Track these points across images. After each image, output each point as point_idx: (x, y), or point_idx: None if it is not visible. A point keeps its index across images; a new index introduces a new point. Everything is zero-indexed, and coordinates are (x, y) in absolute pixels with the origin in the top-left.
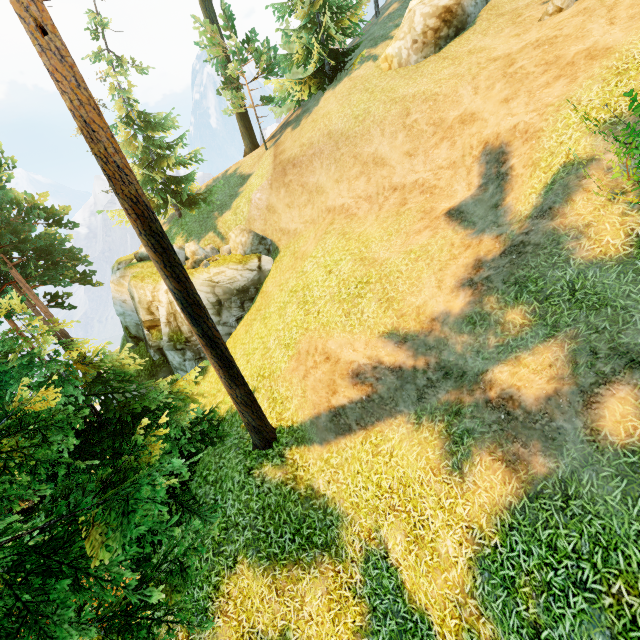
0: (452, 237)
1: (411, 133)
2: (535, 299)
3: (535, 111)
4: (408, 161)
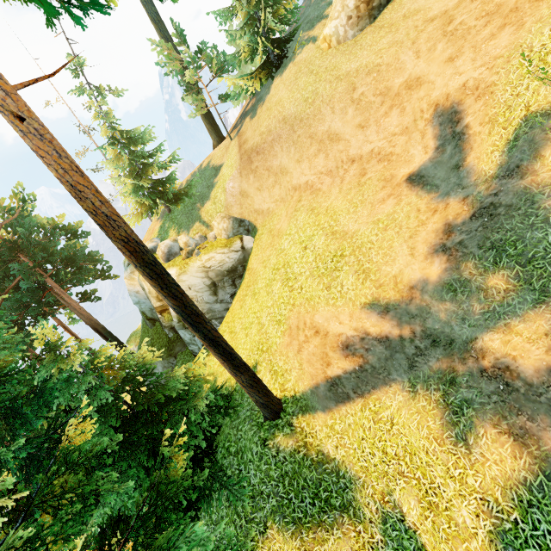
0: (417, 203)
1: (360, 106)
2: (516, 263)
3: (483, 66)
4: (361, 133)
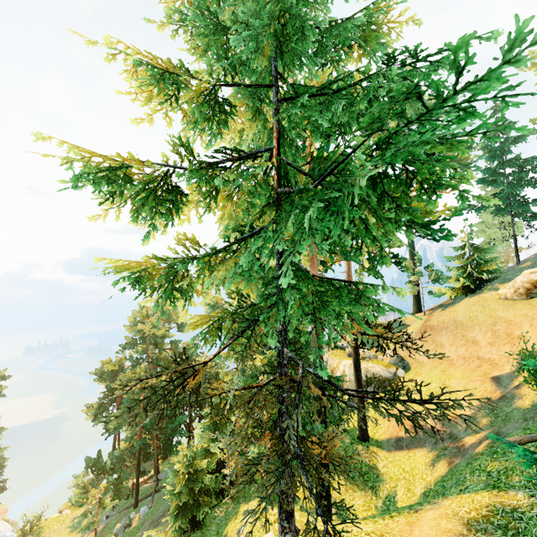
0: (488, 387)
1: (494, 334)
2: (493, 416)
3: None
4: (489, 347)
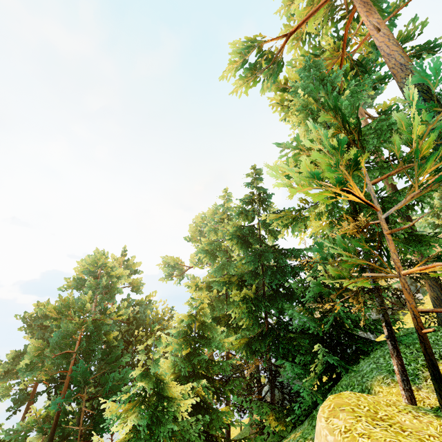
0: None
1: None
2: None
3: None
4: None
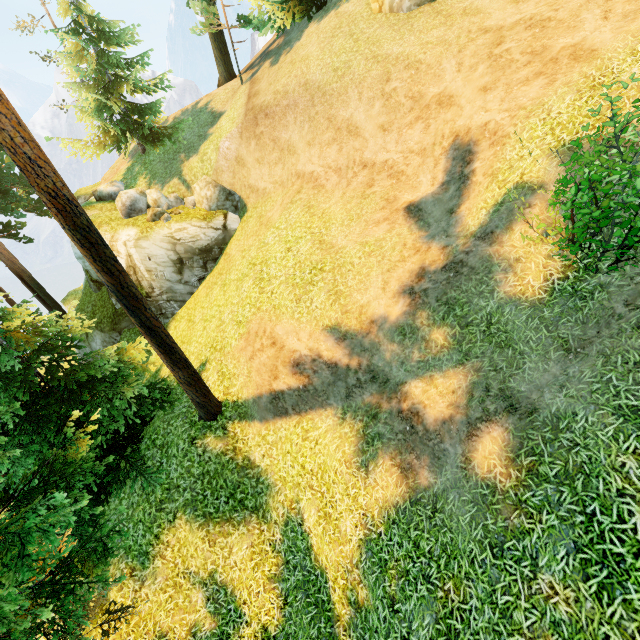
0: (406, 236)
1: (388, 103)
2: (458, 324)
3: (508, 111)
4: (381, 136)
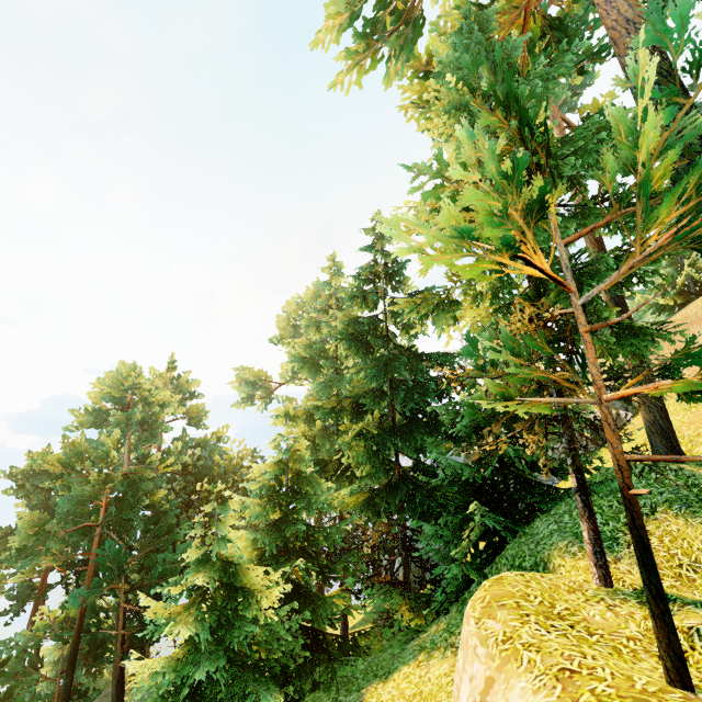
0: None
1: None
2: None
3: None
4: None
